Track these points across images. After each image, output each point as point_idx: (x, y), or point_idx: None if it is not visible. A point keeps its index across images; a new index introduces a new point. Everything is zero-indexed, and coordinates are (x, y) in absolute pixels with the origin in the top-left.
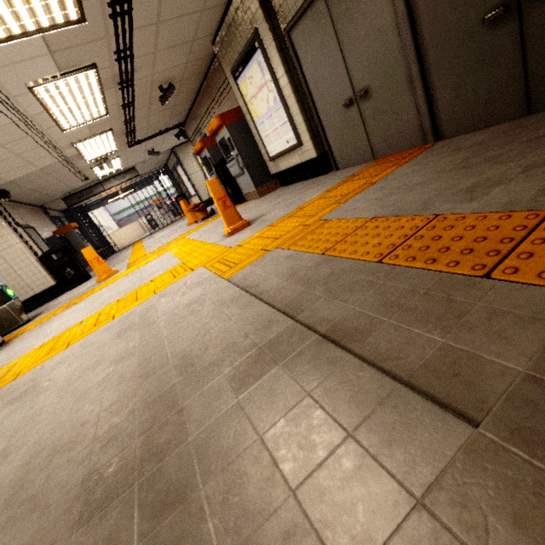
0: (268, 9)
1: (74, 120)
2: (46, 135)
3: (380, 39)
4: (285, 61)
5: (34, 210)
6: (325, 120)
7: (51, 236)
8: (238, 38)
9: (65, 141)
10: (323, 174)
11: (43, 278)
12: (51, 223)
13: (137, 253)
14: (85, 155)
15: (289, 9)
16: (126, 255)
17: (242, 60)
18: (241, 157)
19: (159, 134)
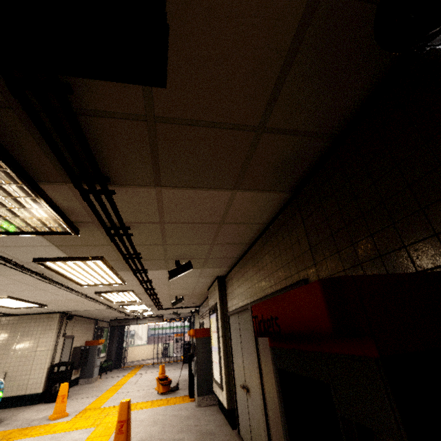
0: (223, 299)
1: (120, 300)
2: (104, 302)
3: (252, 365)
4: (224, 329)
5: (89, 322)
6: (236, 384)
7: (79, 346)
8: (213, 299)
9: (115, 304)
10: (231, 427)
11: (39, 383)
12: (93, 332)
13: (108, 394)
14: (128, 308)
15: (230, 306)
16: (109, 385)
17: (212, 309)
18: (197, 364)
19: (180, 308)
